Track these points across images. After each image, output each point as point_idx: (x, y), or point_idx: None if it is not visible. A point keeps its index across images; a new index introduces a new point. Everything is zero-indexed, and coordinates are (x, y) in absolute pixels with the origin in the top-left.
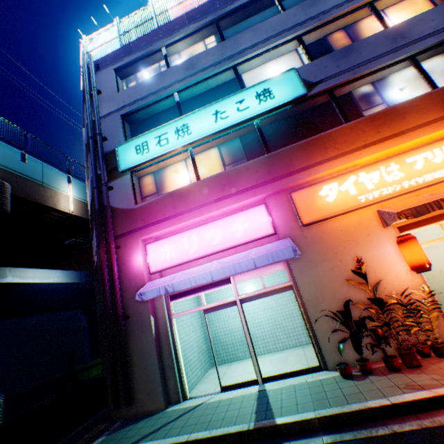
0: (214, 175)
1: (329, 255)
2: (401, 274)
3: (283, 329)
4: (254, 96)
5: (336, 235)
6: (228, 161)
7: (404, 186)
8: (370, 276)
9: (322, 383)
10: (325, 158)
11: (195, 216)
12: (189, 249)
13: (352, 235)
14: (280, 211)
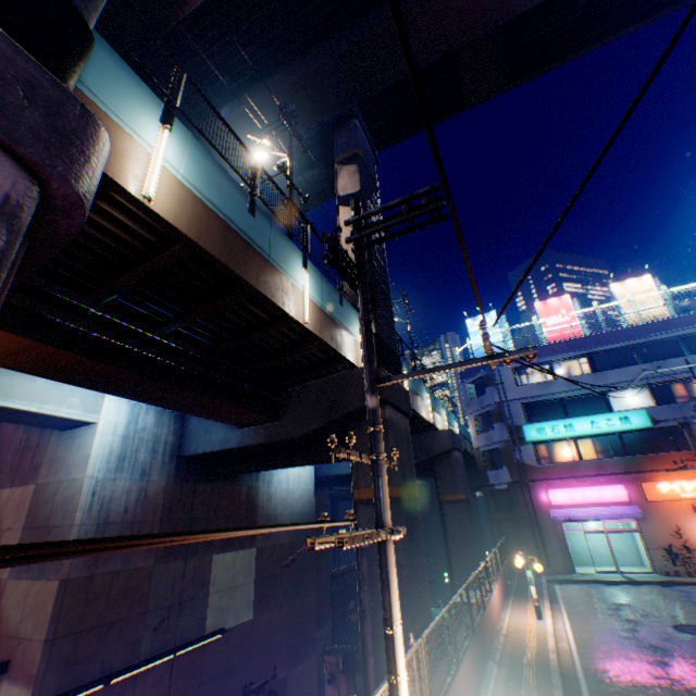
0: (590, 459)
1: (660, 519)
2: None
3: (622, 553)
4: (617, 418)
5: (665, 510)
6: (595, 449)
7: None
8: (682, 534)
9: (654, 575)
10: (661, 467)
11: (579, 480)
12: (575, 497)
13: (674, 512)
14: (631, 489)
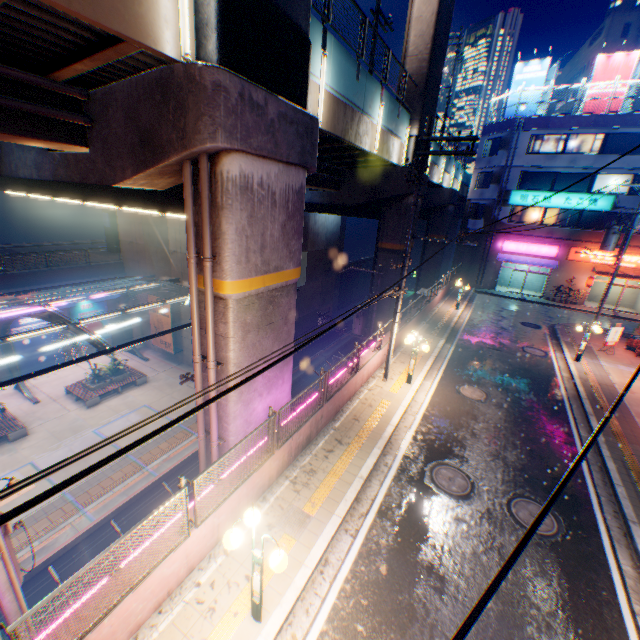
0: (547, 227)
1: (566, 272)
2: (583, 285)
3: (531, 284)
4: (588, 200)
5: (574, 267)
6: (556, 219)
7: (608, 263)
8: (573, 282)
9: (539, 299)
10: (592, 241)
11: (530, 239)
12: (520, 249)
13: (578, 269)
14: (562, 251)
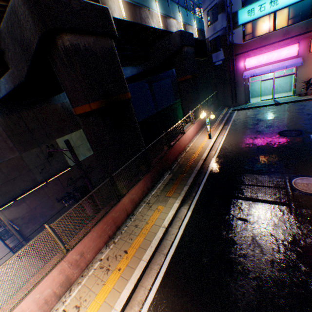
0: (281, 29)
1: None
2: None
3: (281, 87)
4: None
5: None
6: (289, 18)
7: None
8: None
9: (292, 98)
10: None
11: (268, 48)
12: (261, 61)
13: None
14: (302, 46)
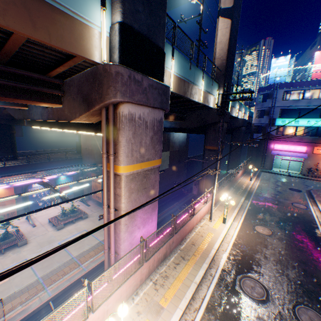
0: (298, 136)
1: (313, 160)
2: None
3: (293, 167)
4: (320, 121)
5: (317, 157)
6: (303, 132)
7: None
8: (318, 166)
9: (298, 175)
10: None
11: (289, 143)
12: (284, 148)
13: (320, 158)
14: (309, 149)
